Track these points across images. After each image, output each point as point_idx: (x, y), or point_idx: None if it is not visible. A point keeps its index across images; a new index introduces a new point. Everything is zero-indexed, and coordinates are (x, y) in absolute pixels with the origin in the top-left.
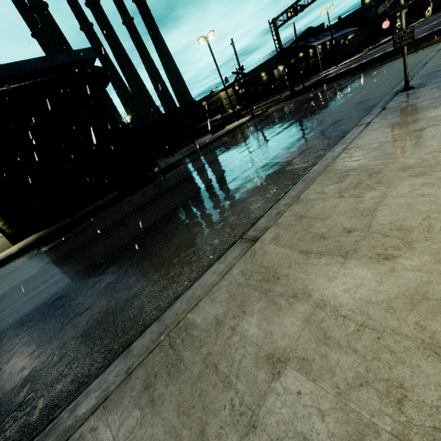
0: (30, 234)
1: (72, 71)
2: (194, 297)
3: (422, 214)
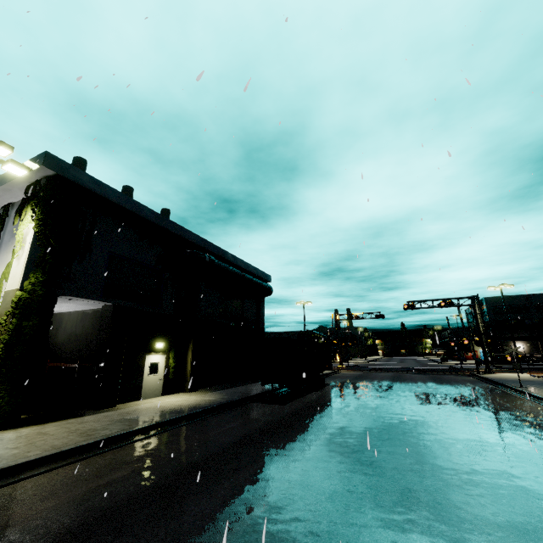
0: (177, 390)
1: (265, 283)
2: None
3: None
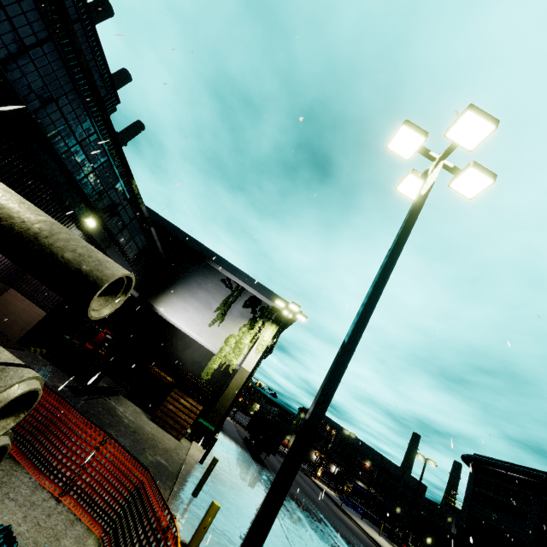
0: None
1: None
2: (376, 540)
3: (380, 541)
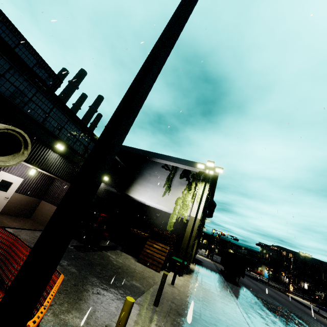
0: None
1: None
2: None
3: None
